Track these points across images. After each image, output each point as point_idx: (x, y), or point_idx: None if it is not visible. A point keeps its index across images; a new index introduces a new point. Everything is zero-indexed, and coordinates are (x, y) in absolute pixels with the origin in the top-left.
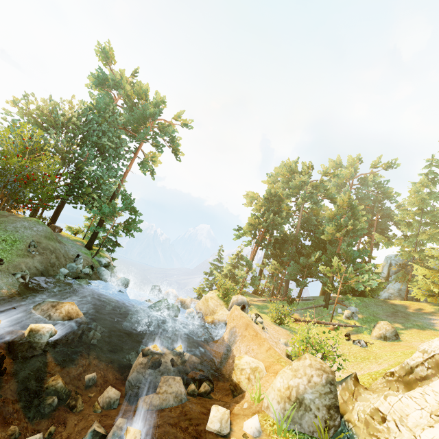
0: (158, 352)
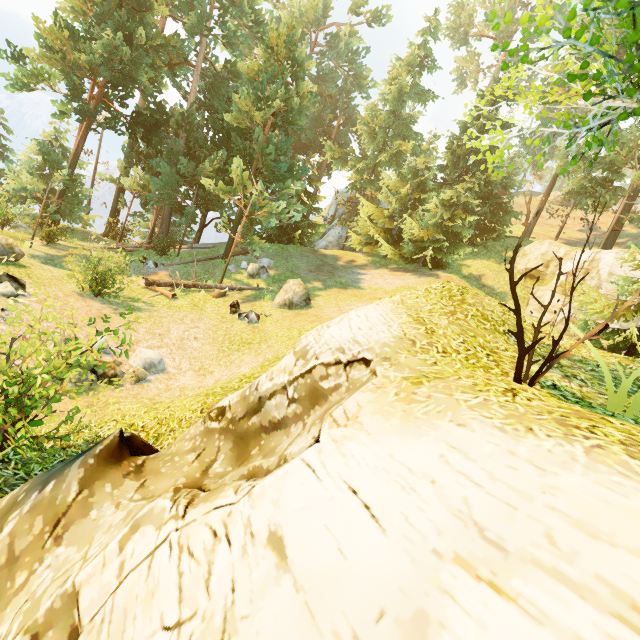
0: None
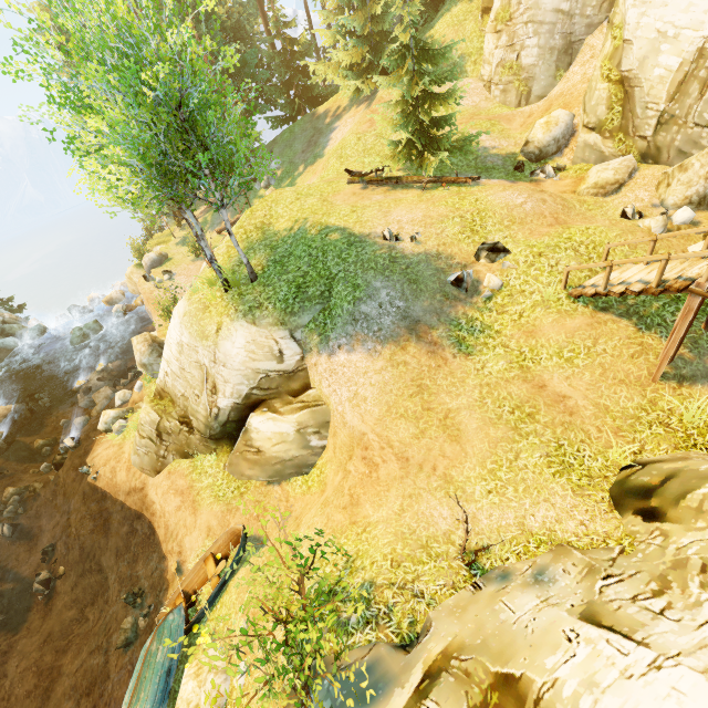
0: (84, 384)
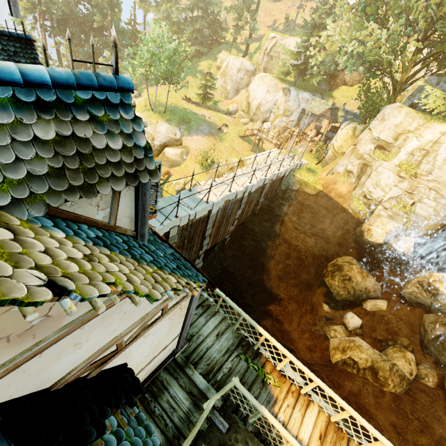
0: None
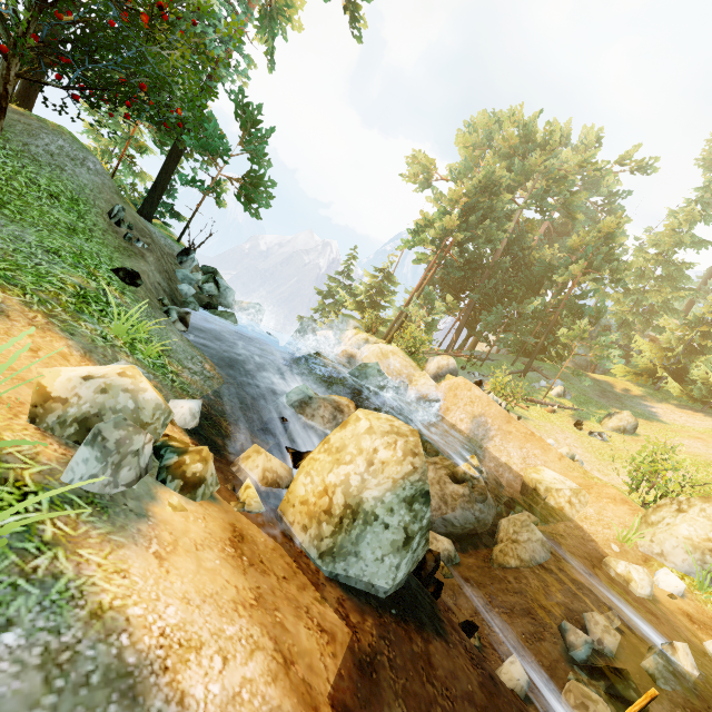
0: (477, 477)
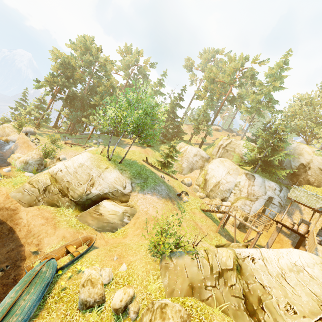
0: None
